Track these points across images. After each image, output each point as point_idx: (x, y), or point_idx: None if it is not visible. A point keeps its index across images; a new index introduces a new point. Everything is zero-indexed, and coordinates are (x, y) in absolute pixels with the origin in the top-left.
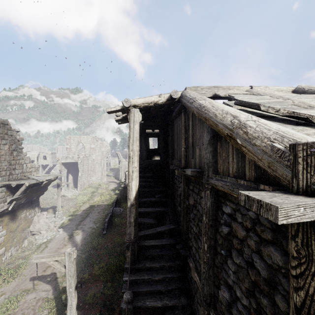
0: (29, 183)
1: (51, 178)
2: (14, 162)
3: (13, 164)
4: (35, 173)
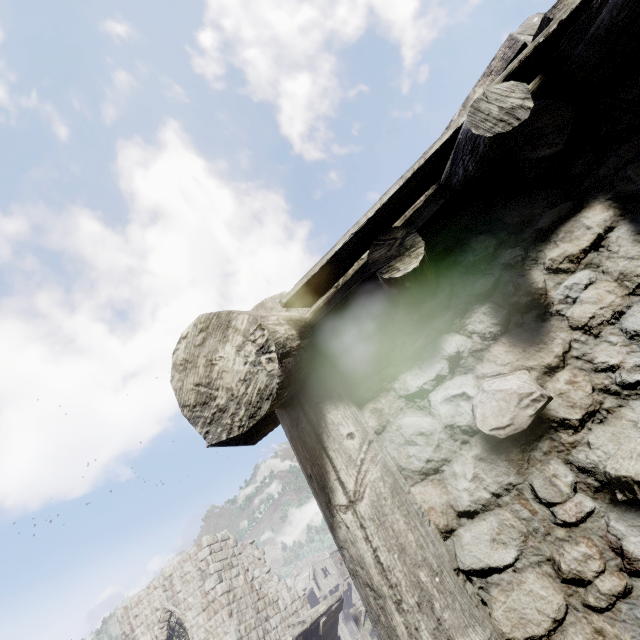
0: (293, 635)
1: (327, 604)
2: (262, 603)
3: (262, 608)
4: (304, 609)
